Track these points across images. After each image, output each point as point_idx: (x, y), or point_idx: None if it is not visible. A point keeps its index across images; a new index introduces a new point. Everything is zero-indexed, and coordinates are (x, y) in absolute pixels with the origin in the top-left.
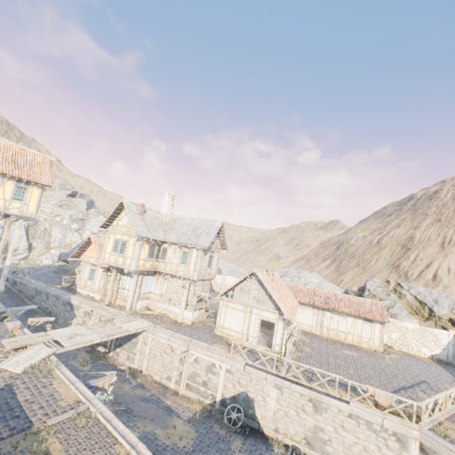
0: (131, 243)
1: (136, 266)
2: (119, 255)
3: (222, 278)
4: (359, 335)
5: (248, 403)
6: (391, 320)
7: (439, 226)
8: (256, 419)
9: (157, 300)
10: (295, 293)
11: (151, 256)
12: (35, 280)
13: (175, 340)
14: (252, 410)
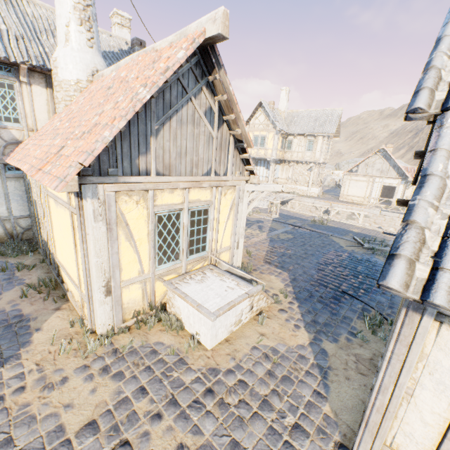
0: (269, 137)
1: (275, 155)
2: (260, 148)
3: None
4: None
5: None
6: None
7: None
8: None
9: (284, 183)
10: None
11: (282, 147)
12: None
13: (319, 202)
14: None
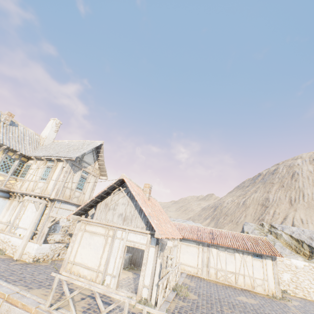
0: None
1: None
2: None
3: None
4: (251, 276)
5: None
6: (278, 258)
7: (284, 190)
8: None
9: (0, 230)
10: (178, 230)
11: (5, 170)
12: None
13: None
14: None
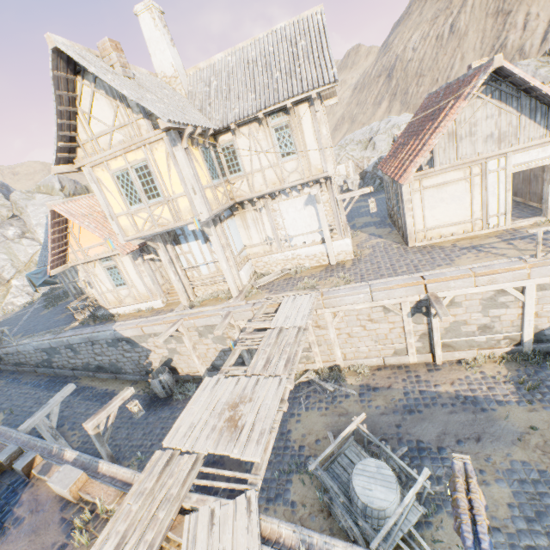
0: (160, 161)
1: (205, 207)
2: (152, 205)
3: None
4: None
5: None
6: None
7: None
8: None
9: (264, 253)
10: None
11: (214, 175)
12: (26, 337)
13: (389, 292)
14: None
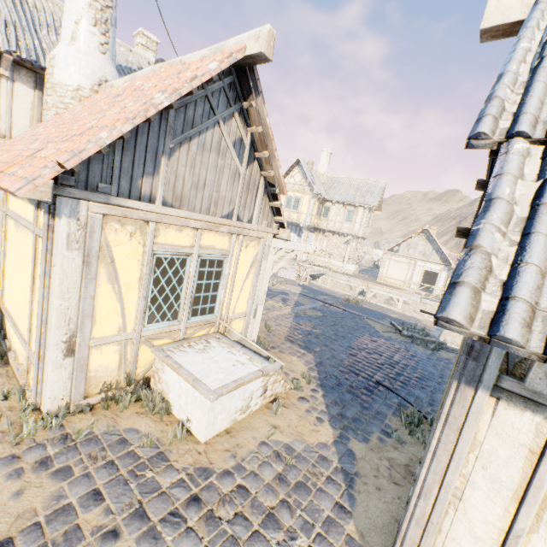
0: (305, 200)
1: (309, 221)
2: (293, 211)
3: None
4: None
5: None
6: None
7: None
8: None
9: (317, 255)
10: None
11: (317, 214)
12: None
13: (355, 281)
14: None
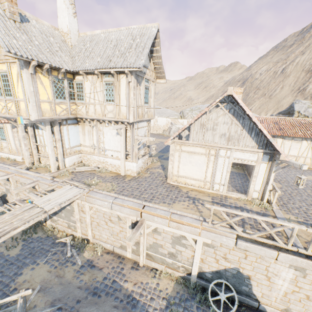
0: (14, 75)
1: (37, 112)
2: (7, 99)
3: (154, 120)
4: None
5: (240, 280)
6: None
7: None
8: (253, 296)
9: (90, 153)
10: None
11: (61, 96)
12: None
13: (121, 208)
14: (247, 288)
